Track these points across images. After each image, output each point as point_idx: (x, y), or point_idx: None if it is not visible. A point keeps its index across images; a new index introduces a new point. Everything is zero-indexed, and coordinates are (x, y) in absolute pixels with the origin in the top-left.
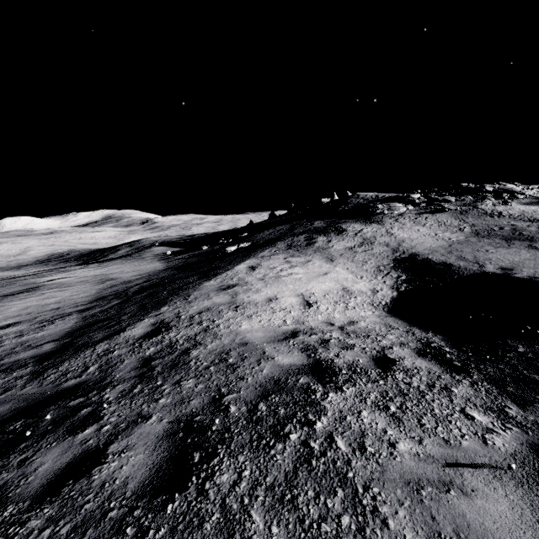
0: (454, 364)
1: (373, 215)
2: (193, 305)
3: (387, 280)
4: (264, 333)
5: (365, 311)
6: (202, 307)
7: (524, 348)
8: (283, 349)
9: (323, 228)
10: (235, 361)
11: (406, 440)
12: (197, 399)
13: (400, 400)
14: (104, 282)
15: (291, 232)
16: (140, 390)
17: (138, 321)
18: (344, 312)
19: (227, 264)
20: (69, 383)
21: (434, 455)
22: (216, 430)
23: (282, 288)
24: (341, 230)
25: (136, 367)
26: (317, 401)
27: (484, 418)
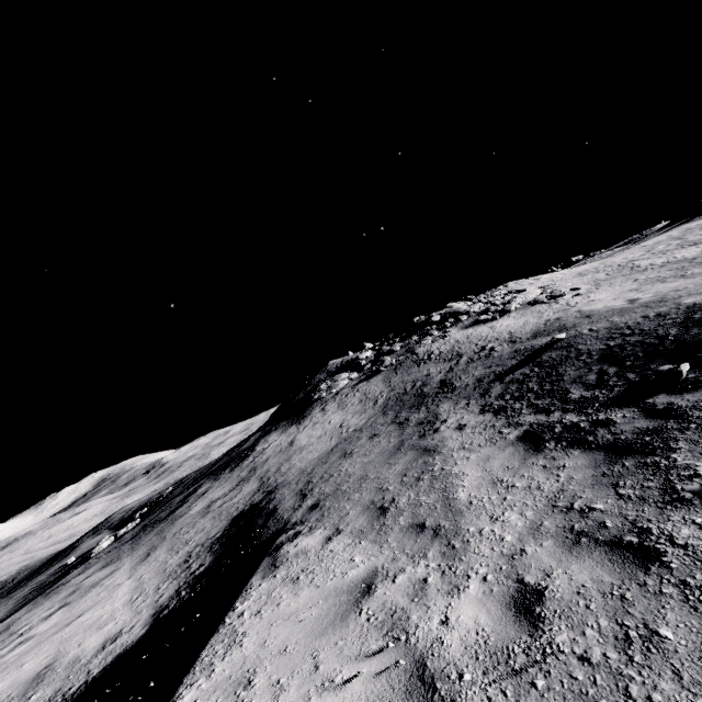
0: None
1: (311, 403)
2: None
3: (169, 590)
4: None
5: None
6: None
7: None
8: None
9: (239, 454)
10: None
11: None
12: None
13: None
14: None
15: (203, 475)
16: None
17: None
18: None
19: None
20: None
21: None
22: None
23: None
24: (247, 455)
25: None
26: None
27: None
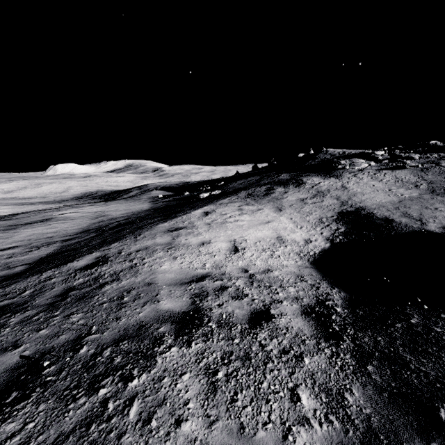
0: (332, 327)
1: (335, 169)
2: (137, 243)
3: (325, 232)
4: (175, 274)
5: (289, 260)
6: (143, 246)
7: (418, 319)
8: (177, 292)
9: (286, 180)
10: (128, 300)
11: (198, 419)
12: (67, 334)
13: (237, 365)
14: (98, 218)
15: (258, 183)
16: (38, 318)
17: (88, 254)
18: (266, 260)
19: (190, 208)
20: (1, 303)
21: (212, 444)
22: (51, 371)
23: (220, 233)
24: (300, 182)
25: (56, 295)
26: (155, 354)
27: (311, 402)
